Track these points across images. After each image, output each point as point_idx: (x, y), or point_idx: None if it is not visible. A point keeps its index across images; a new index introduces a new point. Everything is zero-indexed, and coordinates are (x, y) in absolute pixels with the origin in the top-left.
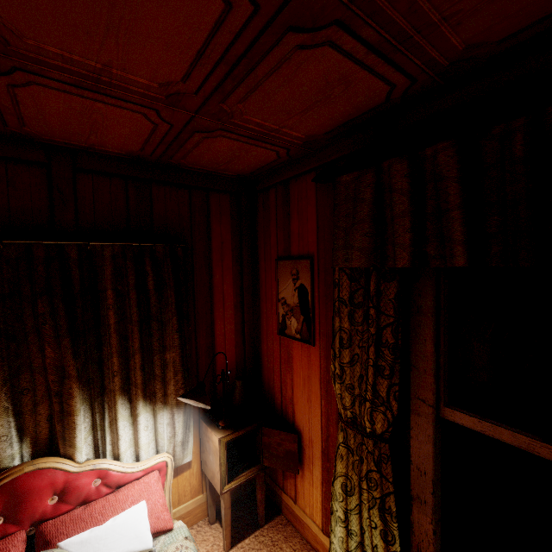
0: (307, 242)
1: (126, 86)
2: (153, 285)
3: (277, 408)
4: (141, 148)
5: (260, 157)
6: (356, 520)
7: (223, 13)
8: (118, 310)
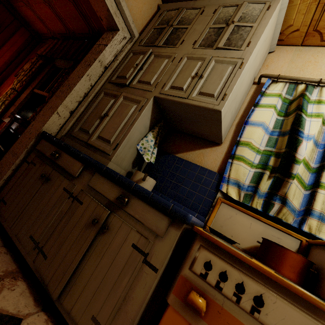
0: None
1: None
2: None
3: None
4: None
5: (43, 28)
6: None
7: None
8: None
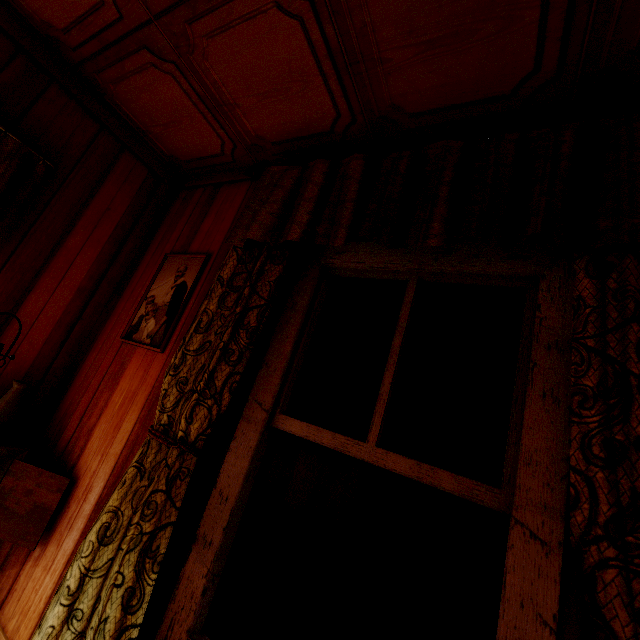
0: (212, 241)
1: None
2: None
3: (59, 446)
4: (67, 29)
5: (203, 139)
6: (95, 589)
7: None
8: None
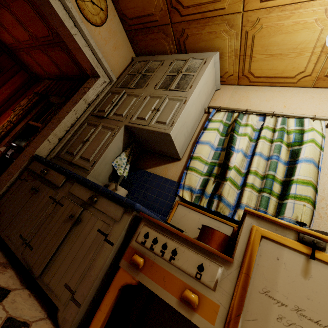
0: None
1: (11, 33)
2: None
3: None
4: (9, 44)
5: (40, 71)
6: None
7: (30, 40)
8: None
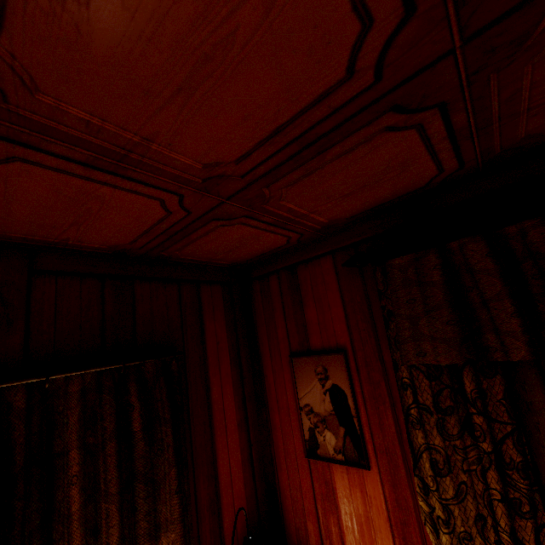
0: (333, 333)
1: (158, 166)
2: (141, 424)
3: None
4: (133, 241)
5: (267, 243)
6: None
7: (337, 83)
8: (85, 480)
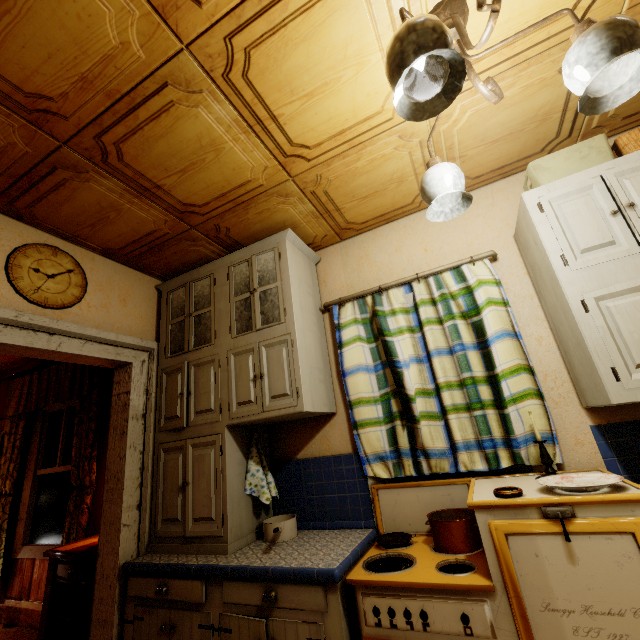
0: None
1: None
2: None
3: None
4: None
5: None
6: None
7: None
8: None
